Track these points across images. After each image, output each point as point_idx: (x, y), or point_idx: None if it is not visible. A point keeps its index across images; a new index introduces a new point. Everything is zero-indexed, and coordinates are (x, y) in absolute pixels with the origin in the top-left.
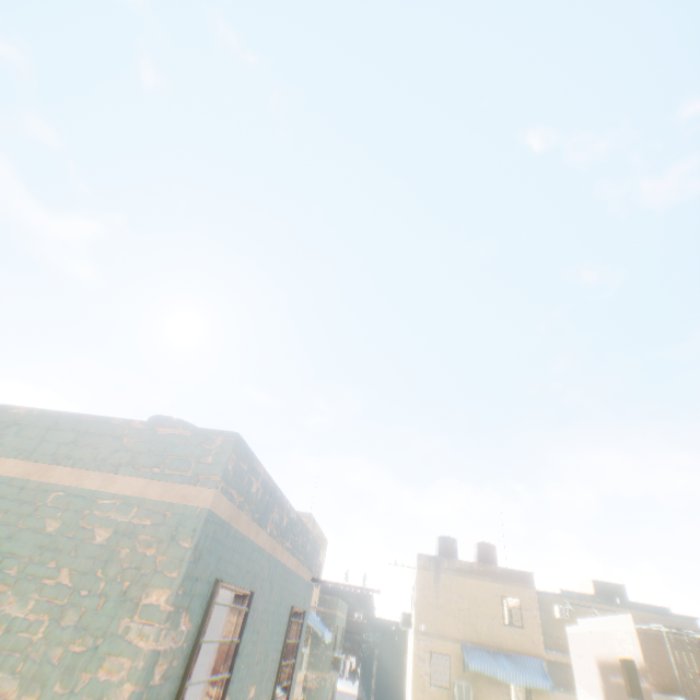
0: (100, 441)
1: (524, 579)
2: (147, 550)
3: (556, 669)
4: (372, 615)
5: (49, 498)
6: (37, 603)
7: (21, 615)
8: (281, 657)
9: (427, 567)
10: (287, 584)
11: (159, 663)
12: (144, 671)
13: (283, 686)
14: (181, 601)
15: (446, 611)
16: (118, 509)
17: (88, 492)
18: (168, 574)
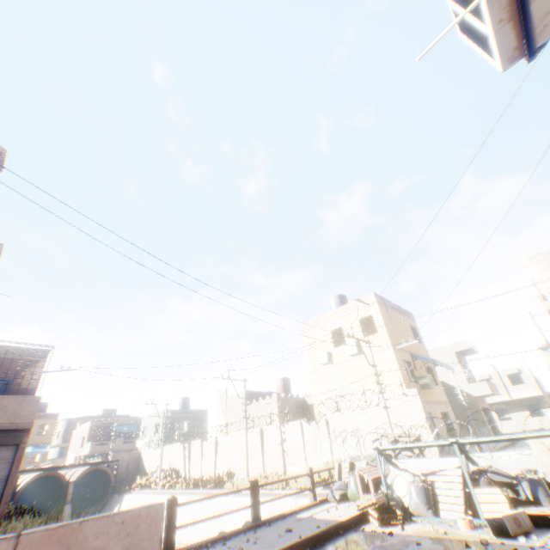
0: None
1: (55, 416)
2: None
3: (69, 450)
4: None
5: None
6: None
7: None
8: None
9: None
10: None
11: None
12: None
13: None
14: None
15: None
16: None
17: None
18: None
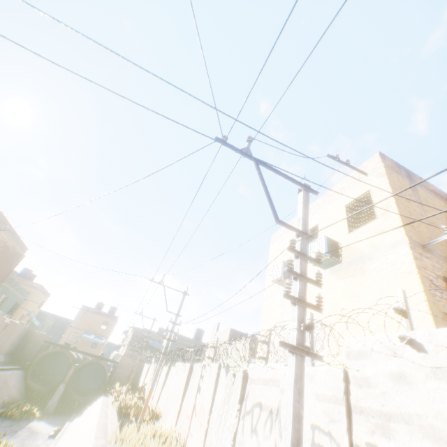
0: None
1: (114, 318)
2: None
3: None
4: None
5: None
6: None
7: None
8: (13, 308)
9: (84, 309)
10: (18, 297)
11: None
12: None
13: (12, 314)
14: (1, 293)
15: (84, 322)
16: None
17: None
18: (0, 291)
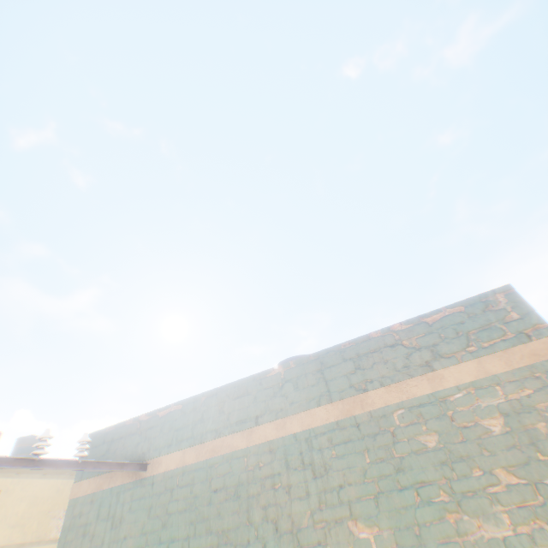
0: (380, 356)
1: None
2: None
3: None
4: None
5: (392, 420)
6: (508, 514)
7: (505, 534)
8: None
9: None
10: None
11: None
12: None
13: None
14: None
15: None
16: (476, 396)
17: (425, 398)
18: None
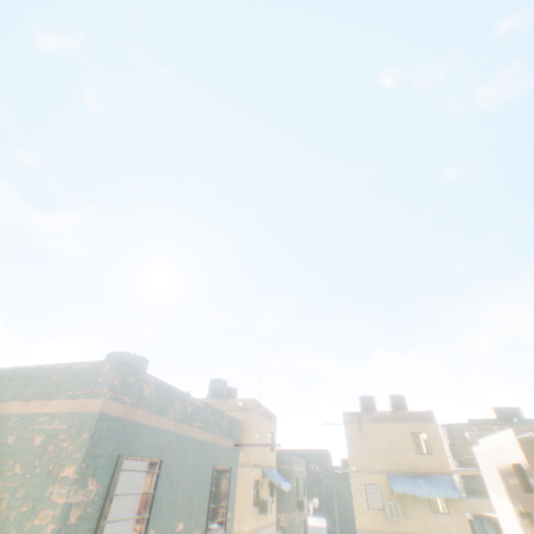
0: (39, 381)
1: (426, 417)
2: (64, 444)
3: (475, 482)
4: (328, 465)
5: (10, 422)
6: (3, 487)
7: None
8: (209, 502)
9: (351, 421)
10: (203, 451)
11: (73, 510)
12: (61, 515)
13: (220, 522)
14: (86, 471)
15: (371, 452)
16: (49, 421)
17: (32, 415)
18: (76, 456)
